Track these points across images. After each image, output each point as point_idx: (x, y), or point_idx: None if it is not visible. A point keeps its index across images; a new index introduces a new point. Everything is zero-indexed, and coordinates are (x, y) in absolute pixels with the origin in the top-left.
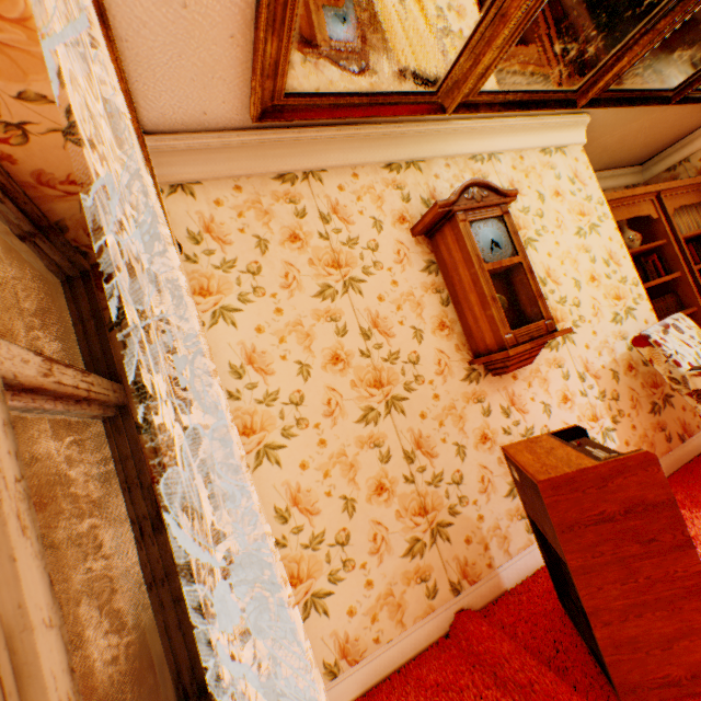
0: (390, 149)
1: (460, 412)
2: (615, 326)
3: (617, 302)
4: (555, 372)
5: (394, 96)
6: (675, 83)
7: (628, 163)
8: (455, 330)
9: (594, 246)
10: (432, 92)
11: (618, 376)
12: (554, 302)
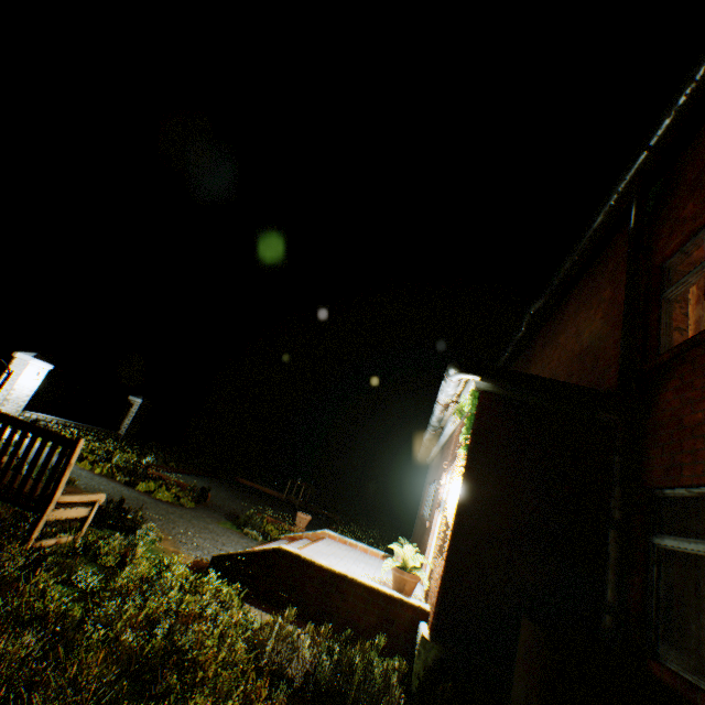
0: None
1: None
2: None
3: None
4: None
5: None
6: None
7: None
8: None
9: None
10: None
11: None
12: None
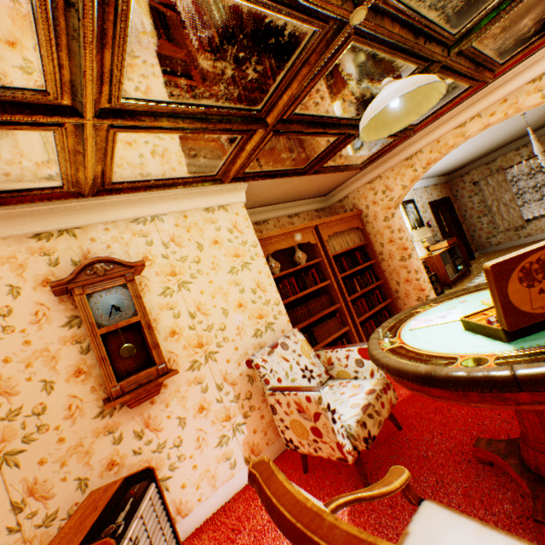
0: (37, 222)
1: (88, 447)
2: (256, 340)
3: (260, 320)
4: (195, 388)
5: (12, 193)
6: (302, 166)
7: (314, 196)
8: (93, 373)
9: (245, 280)
10: (59, 186)
11: (254, 378)
12: (202, 330)
